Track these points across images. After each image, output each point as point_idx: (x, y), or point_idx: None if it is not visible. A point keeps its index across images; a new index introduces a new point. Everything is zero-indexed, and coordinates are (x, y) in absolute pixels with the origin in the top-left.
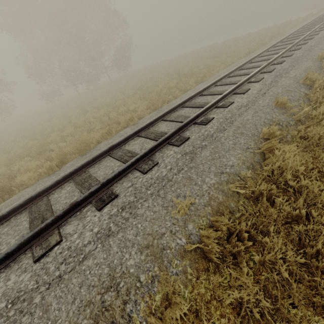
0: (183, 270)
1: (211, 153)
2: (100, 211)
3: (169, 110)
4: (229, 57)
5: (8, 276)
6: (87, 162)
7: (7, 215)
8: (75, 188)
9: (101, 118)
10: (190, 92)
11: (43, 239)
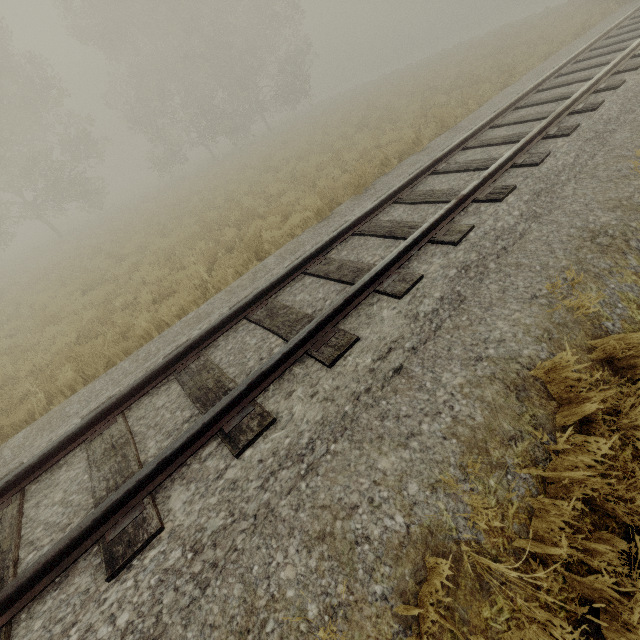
0: None
1: (633, 132)
2: (503, 201)
3: (499, 112)
4: (536, 48)
5: (426, 261)
6: (410, 179)
7: (335, 239)
8: (415, 205)
9: (333, 160)
10: (500, 99)
11: (441, 232)
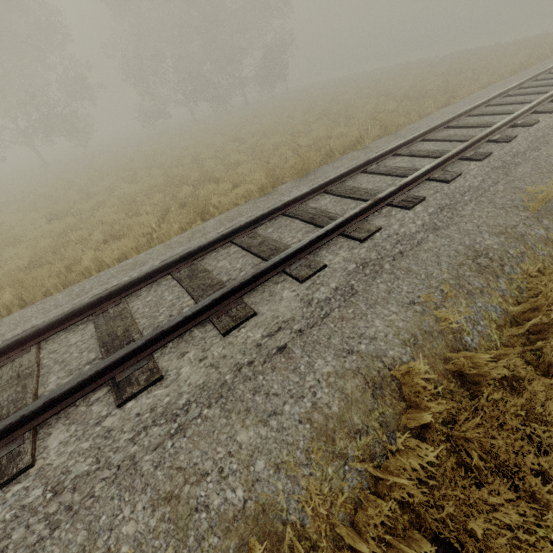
0: (549, 254)
1: (533, 168)
2: (412, 210)
3: (432, 128)
4: (479, 76)
5: (334, 252)
6: (342, 173)
7: (265, 216)
8: (341, 198)
9: (289, 142)
10: (438, 115)
11: (353, 227)
